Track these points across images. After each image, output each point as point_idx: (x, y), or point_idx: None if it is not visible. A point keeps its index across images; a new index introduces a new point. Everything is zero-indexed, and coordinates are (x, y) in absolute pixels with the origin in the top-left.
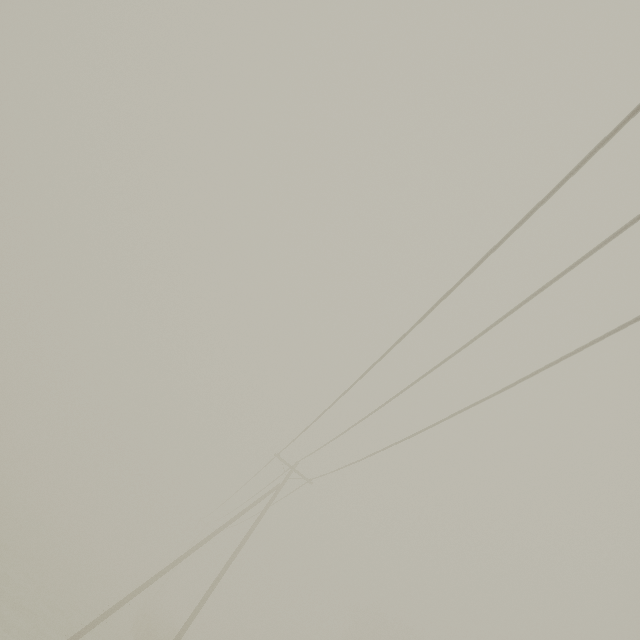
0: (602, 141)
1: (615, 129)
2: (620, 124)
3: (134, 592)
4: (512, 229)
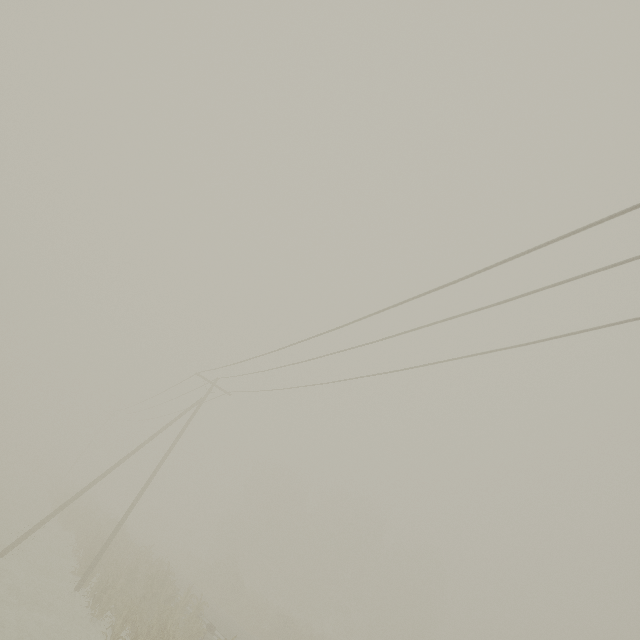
0: (498, 263)
1: (507, 260)
2: (510, 259)
3: (73, 498)
4: (430, 291)
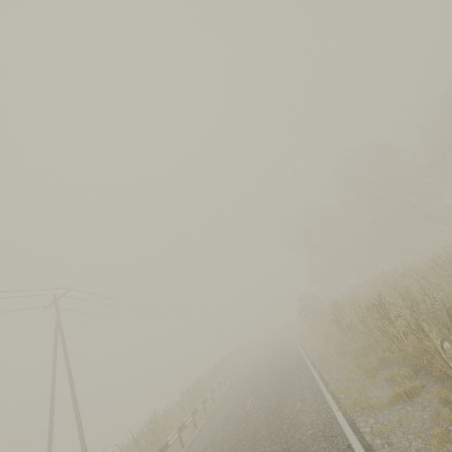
0: None
1: None
2: None
3: None
4: None
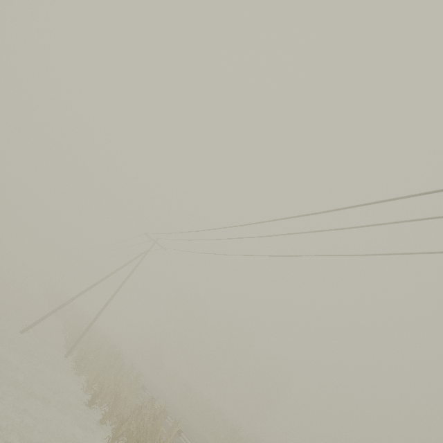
0: (350, 207)
1: (356, 206)
2: (358, 206)
3: (65, 304)
4: (304, 215)
